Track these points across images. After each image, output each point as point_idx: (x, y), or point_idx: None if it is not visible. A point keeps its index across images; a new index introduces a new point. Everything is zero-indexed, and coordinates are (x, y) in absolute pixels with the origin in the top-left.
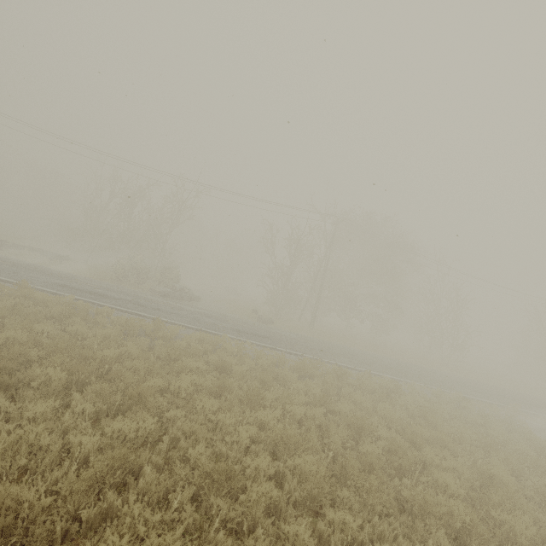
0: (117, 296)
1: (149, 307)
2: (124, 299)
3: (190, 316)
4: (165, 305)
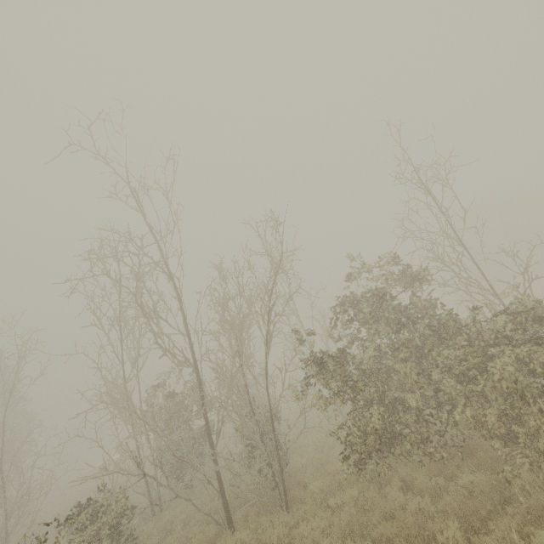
0: None
1: None
2: None
3: None
4: None
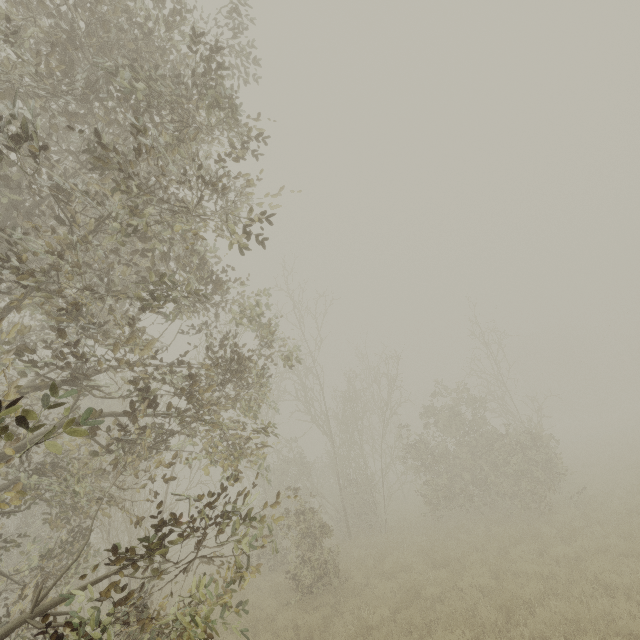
0: None
1: None
2: None
3: None
4: None
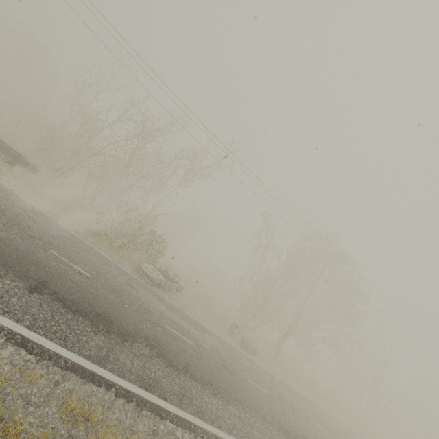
0: (127, 321)
1: (179, 366)
2: (141, 337)
3: (225, 384)
4: (184, 342)
